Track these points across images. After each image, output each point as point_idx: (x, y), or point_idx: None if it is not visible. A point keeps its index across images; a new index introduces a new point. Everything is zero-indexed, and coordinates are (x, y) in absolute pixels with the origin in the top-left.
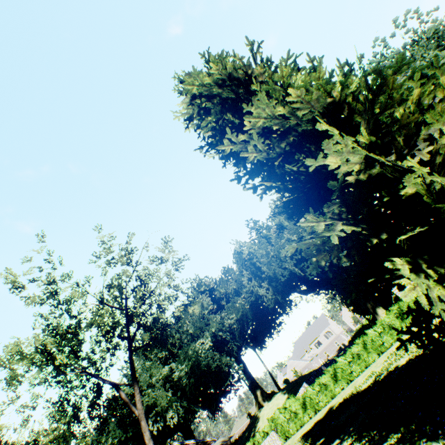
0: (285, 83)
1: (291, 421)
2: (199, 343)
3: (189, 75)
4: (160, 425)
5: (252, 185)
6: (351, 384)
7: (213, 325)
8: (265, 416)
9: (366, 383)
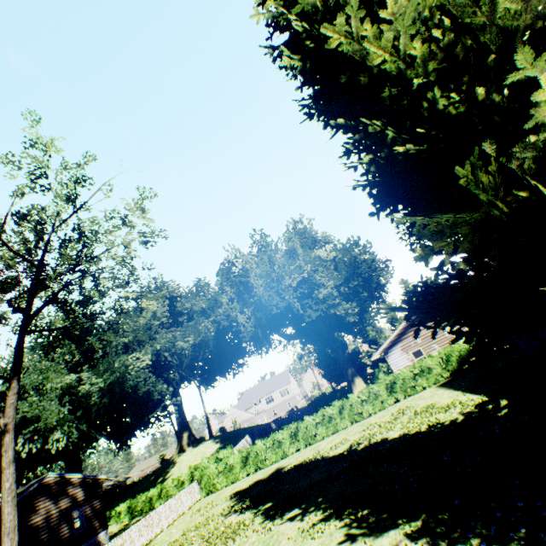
0: None
1: (223, 475)
2: (132, 358)
3: None
4: (35, 447)
5: (344, 122)
6: (311, 448)
7: (160, 341)
8: (184, 462)
9: (335, 450)
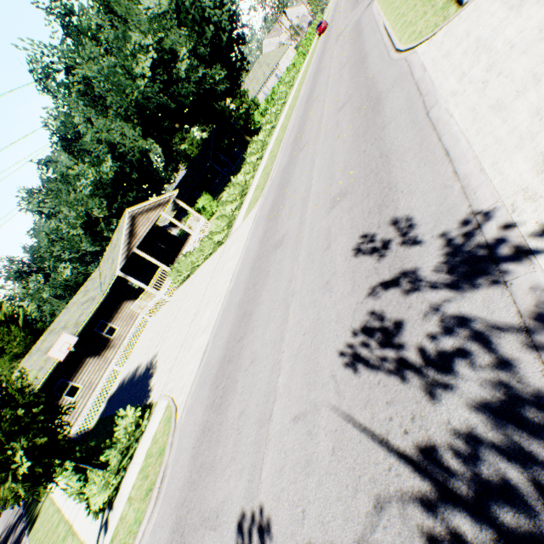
0: None
1: None
2: None
3: None
4: None
5: None
6: None
7: None
8: None
9: None
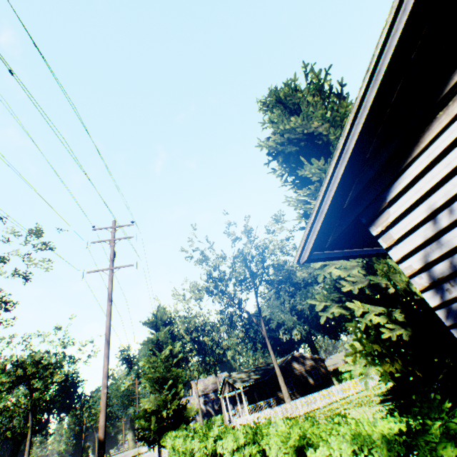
0: (323, 168)
1: None
2: None
3: (269, 97)
4: (288, 336)
5: None
6: None
7: None
8: None
9: None
